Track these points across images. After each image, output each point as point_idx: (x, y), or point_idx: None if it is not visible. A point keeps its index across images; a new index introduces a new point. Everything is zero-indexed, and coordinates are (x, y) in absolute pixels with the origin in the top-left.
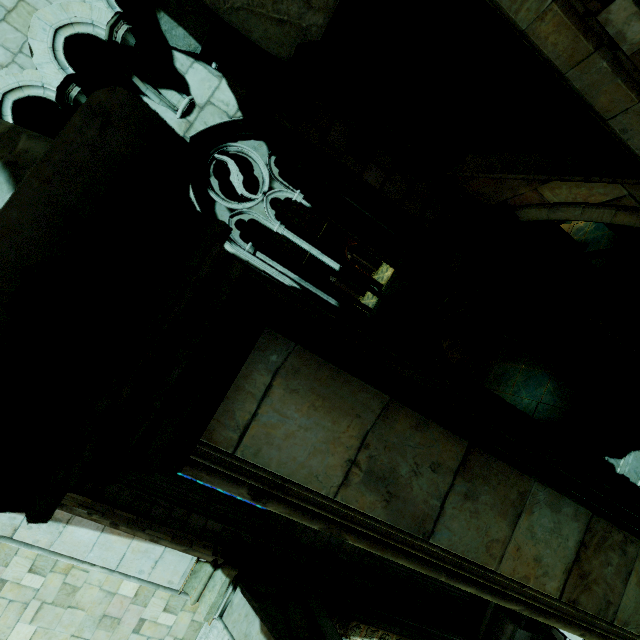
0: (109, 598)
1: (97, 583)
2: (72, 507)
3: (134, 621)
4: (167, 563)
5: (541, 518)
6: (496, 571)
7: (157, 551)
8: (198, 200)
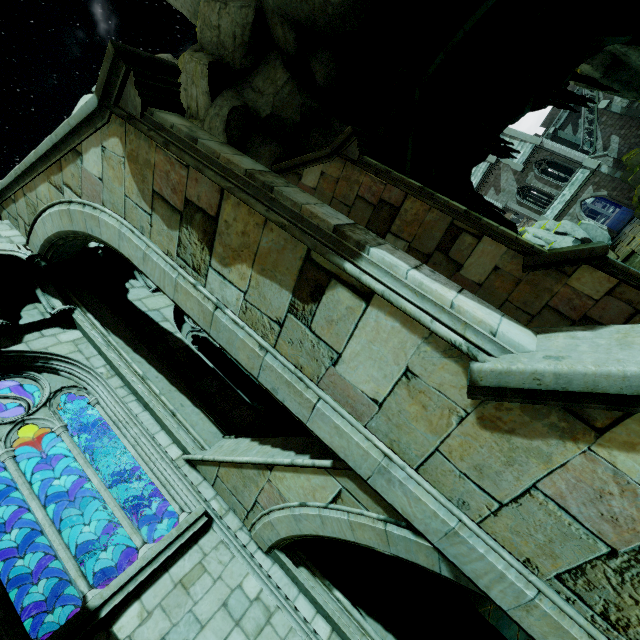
0: None
1: None
2: None
3: None
4: None
5: (248, 160)
6: (221, 153)
7: None
8: (175, 314)
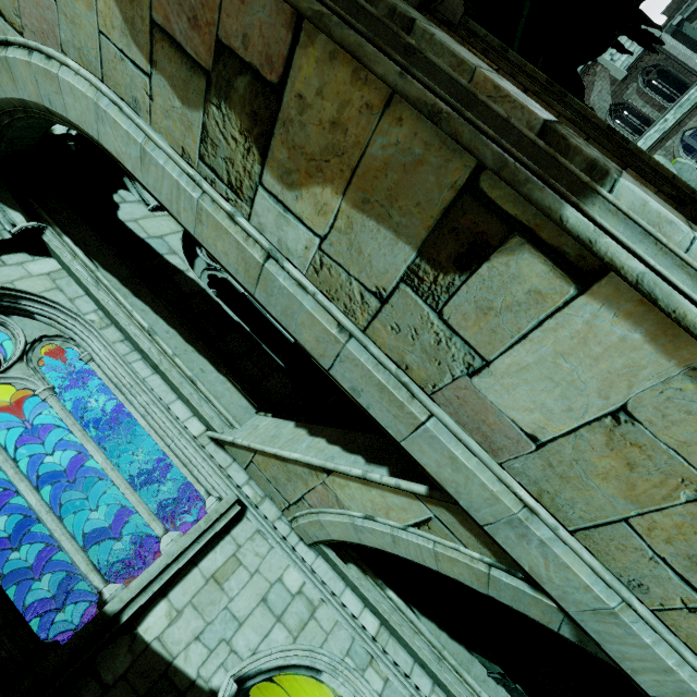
0: None
1: None
2: None
3: None
4: None
5: None
6: None
7: None
8: (184, 245)
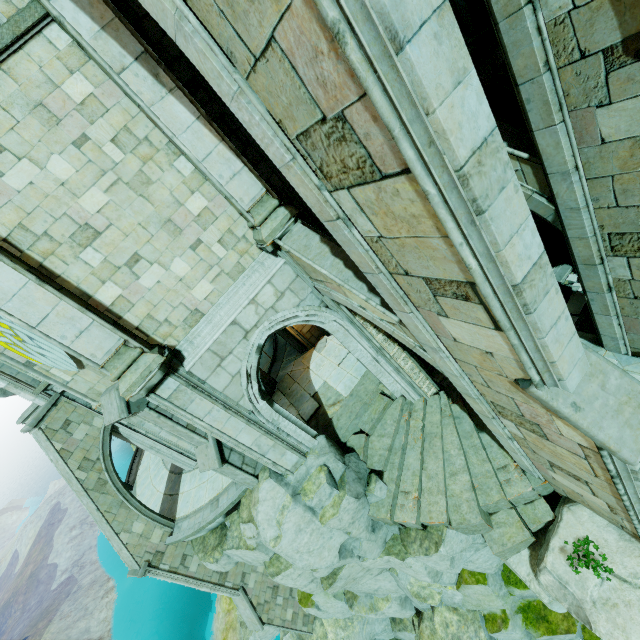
0: (176, 206)
1: (169, 186)
2: (176, 79)
3: (193, 238)
4: (242, 181)
5: None
6: None
7: (237, 165)
8: None
